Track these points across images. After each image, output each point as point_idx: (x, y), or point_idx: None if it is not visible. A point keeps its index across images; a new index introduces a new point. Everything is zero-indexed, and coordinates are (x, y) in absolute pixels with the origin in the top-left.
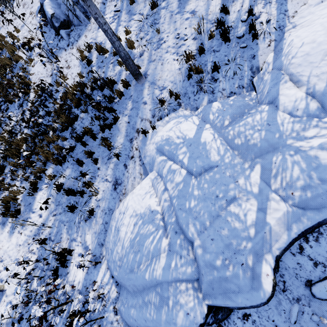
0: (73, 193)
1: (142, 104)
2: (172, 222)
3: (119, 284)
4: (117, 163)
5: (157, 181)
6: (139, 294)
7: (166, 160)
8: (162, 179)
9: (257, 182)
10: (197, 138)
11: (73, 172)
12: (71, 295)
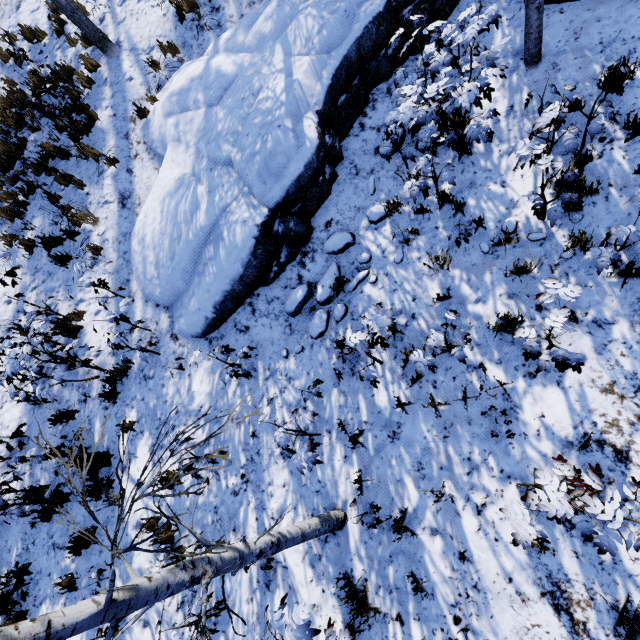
0: (56, 242)
1: (127, 83)
2: (205, 165)
3: (170, 307)
4: (116, 174)
5: (176, 148)
6: (193, 275)
7: (178, 115)
8: (181, 141)
9: (280, 60)
10: (208, 67)
11: (46, 219)
12: (101, 365)
